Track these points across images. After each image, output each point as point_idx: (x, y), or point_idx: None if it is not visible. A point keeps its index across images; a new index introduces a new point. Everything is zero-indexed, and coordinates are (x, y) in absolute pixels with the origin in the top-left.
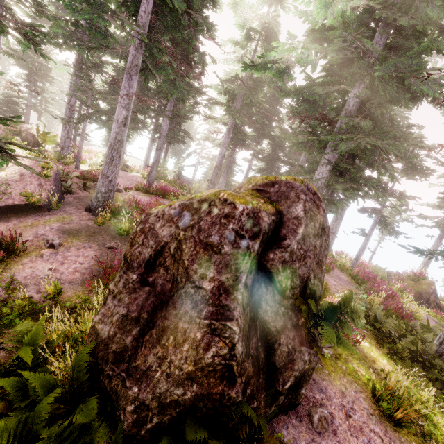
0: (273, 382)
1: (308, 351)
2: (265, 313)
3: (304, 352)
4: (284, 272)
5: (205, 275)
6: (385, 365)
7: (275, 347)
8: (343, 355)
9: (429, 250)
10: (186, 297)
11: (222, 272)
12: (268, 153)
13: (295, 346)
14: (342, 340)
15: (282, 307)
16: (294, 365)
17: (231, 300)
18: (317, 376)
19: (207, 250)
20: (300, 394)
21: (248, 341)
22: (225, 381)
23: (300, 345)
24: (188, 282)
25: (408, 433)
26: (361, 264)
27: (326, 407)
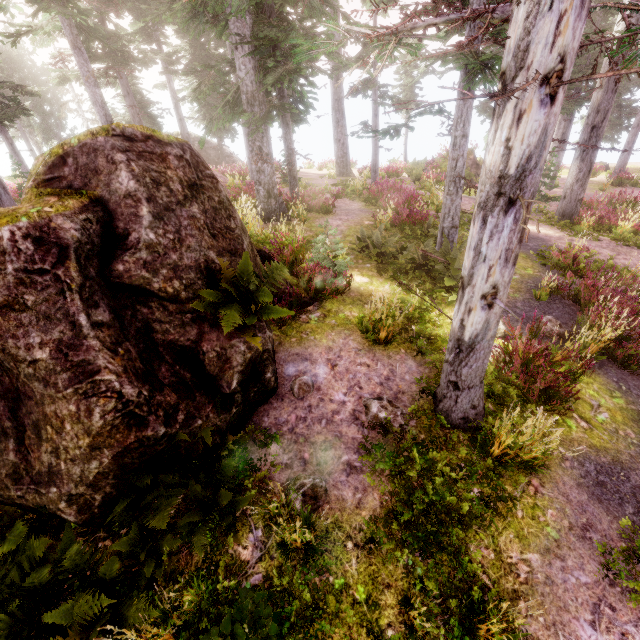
0: (219, 390)
1: (242, 341)
2: (165, 334)
3: (238, 344)
4: (158, 275)
5: (30, 344)
6: (385, 291)
7: (200, 359)
8: (333, 309)
9: (389, 127)
10: (31, 381)
11: (49, 329)
12: (184, 56)
13: (224, 345)
14: (271, 309)
15: (187, 315)
16: (232, 363)
17: (84, 352)
18: (301, 348)
19: (9, 315)
20: (266, 380)
21: (154, 375)
22: (134, 428)
23: (230, 341)
24: (18, 364)
25: (398, 345)
26: (392, 171)
27: (310, 372)
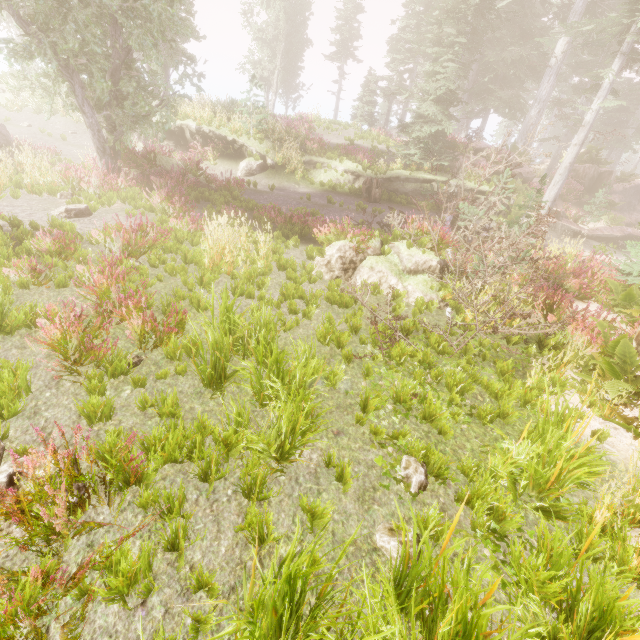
0: None
1: None
2: None
3: None
4: None
5: None
6: None
7: None
8: None
9: None
10: None
11: None
12: None
13: None
14: None
15: None
16: None
17: None
18: None
19: None
20: None
21: None
22: None
23: None
24: None
25: None
26: None
27: None
